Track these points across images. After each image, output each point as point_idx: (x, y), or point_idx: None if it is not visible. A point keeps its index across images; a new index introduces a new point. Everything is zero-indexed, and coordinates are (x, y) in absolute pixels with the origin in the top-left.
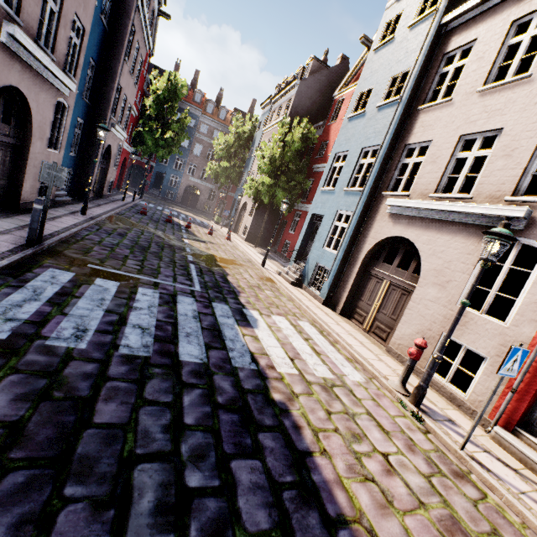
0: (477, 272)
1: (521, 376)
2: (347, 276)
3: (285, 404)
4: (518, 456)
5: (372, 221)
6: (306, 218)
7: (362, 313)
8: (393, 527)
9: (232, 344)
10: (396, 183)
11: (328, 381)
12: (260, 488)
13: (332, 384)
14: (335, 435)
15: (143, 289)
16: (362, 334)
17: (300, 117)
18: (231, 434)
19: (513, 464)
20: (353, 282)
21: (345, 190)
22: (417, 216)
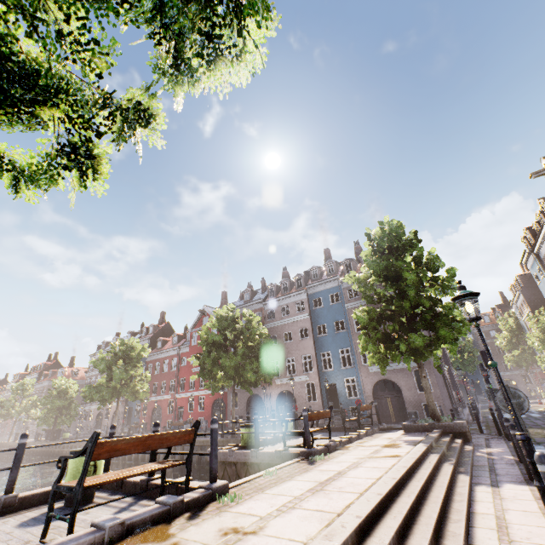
0: None
1: None
2: None
3: None
4: None
5: None
6: None
7: None
8: None
9: None
10: None
11: None
12: None
13: None
14: None
15: None
16: None
17: (538, 305)
18: None
19: None
20: None
21: None
22: None
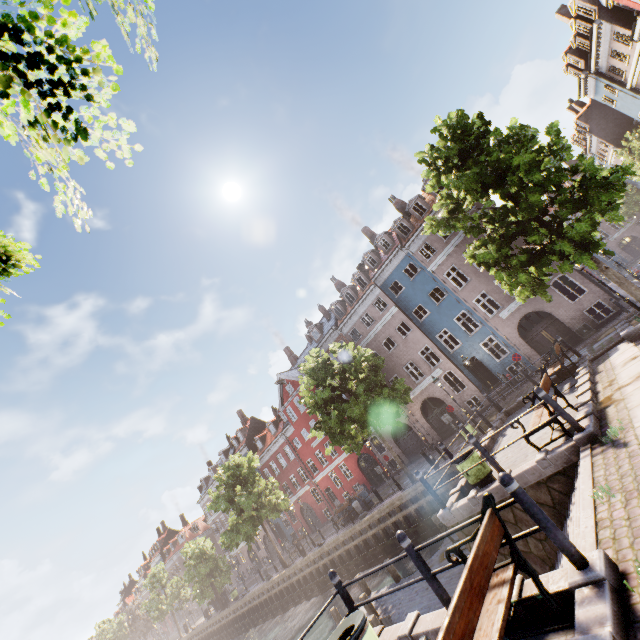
0: None
1: None
2: None
3: None
4: None
5: None
6: None
7: None
8: None
9: None
10: None
11: None
12: None
13: None
14: None
15: None
16: None
17: (618, 135)
18: None
19: None
20: None
21: None
22: None
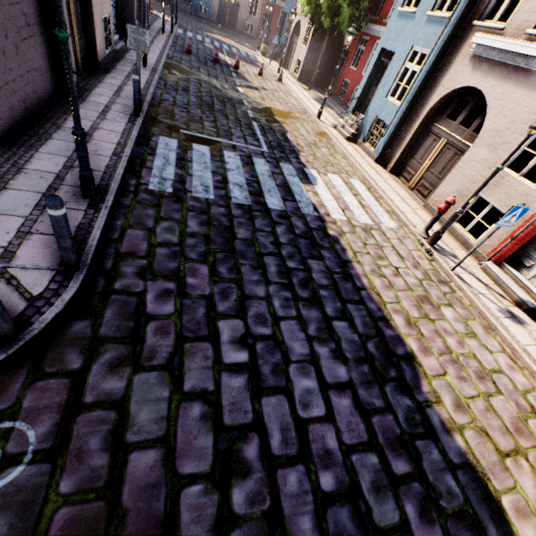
0: (534, 134)
1: (524, 228)
2: (405, 132)
3: (337, 237)
4: (493, 278)
5: (450, 64)
6: (373, 55)
7: (411, 171)
8: (390, 294)
9: (299, 198)
10: (498, 2)
11: (368, 226)
12: (323, 272)
13: (371, 228)
14: (367, 255)
15: (227, 153)
16: (405, 191)
17: None
18: (306, 249)
19: (487, 282)
20: (410, 139)
21: (428, 15)
22: (501, 61)
